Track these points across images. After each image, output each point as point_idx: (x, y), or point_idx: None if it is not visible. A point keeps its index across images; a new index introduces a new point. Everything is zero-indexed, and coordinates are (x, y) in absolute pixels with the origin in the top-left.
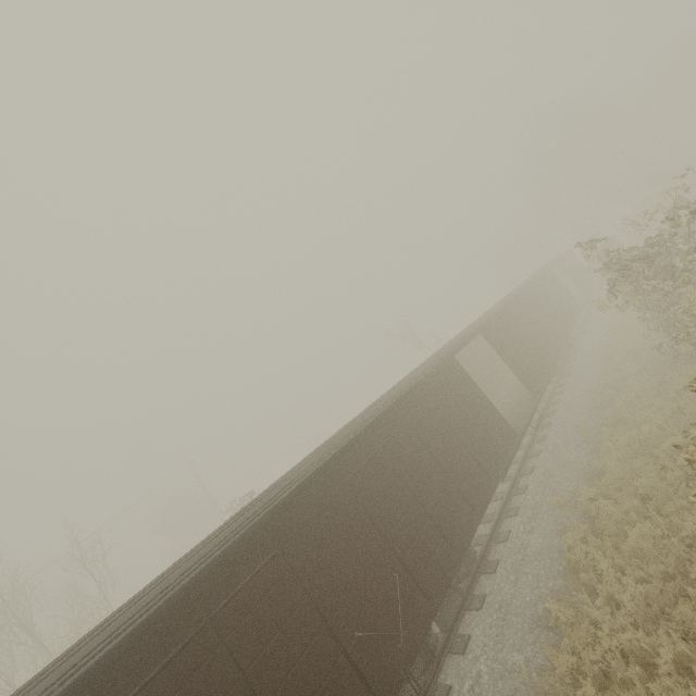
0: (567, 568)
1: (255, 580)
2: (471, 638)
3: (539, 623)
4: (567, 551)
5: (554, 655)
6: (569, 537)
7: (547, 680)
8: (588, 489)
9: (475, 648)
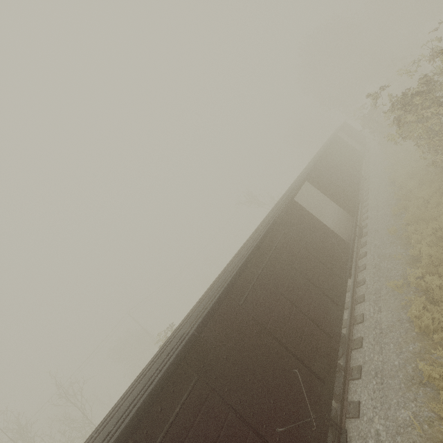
0: (419, 333)
1: (184, 408)
2: (361, 403)
3: (414, 382)
4: (417, 321)
5: (439, 408)
6: (413, 309)
7: (438, 429)
8: (416, 271)
9: (367, 411)
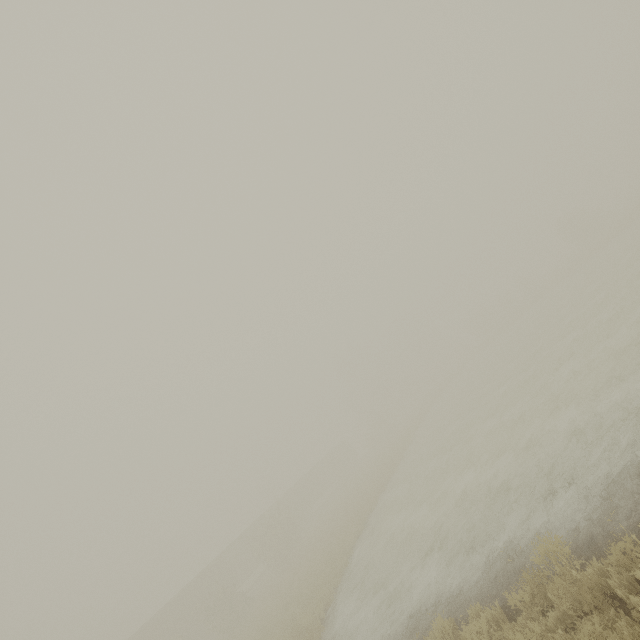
0: None
1: None
2: None
3: None
4: None
5: None
6: None
7: None
8: None
9: None
